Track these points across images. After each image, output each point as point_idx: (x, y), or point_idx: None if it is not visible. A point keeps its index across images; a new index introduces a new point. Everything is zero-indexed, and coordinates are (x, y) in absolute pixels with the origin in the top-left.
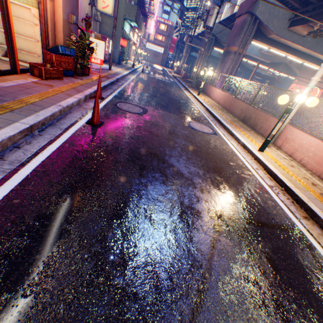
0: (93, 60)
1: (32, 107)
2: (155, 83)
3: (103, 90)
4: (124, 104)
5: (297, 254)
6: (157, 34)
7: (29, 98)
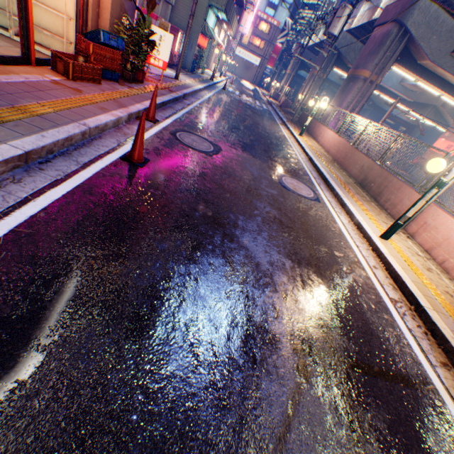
0: (153, 61)
1: (37, 121)
2: (239, 108)
3: (160, 108)
4: (187, 135)
5: (428, 437)
6: (254, 35)
7: (37, 105)
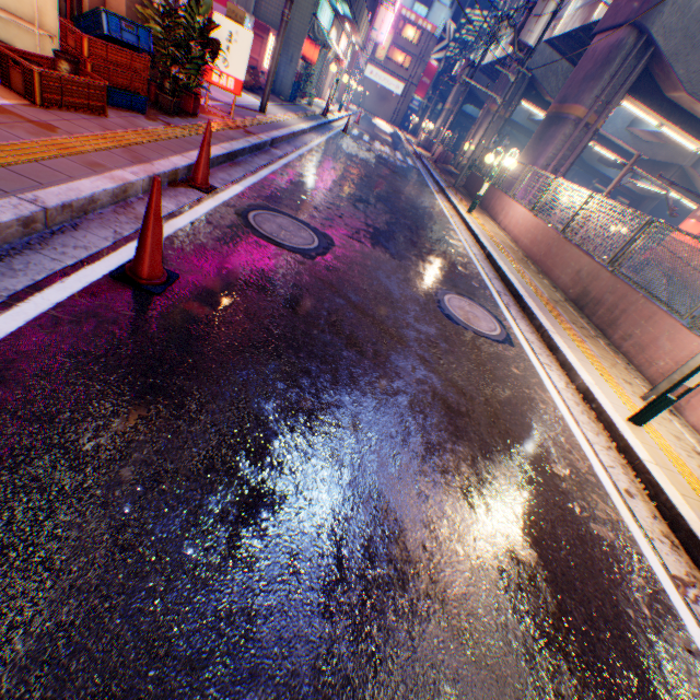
0: (216, 78)
1: None
2: (369, 164)
3: (224, 163)
4: (270, 216)
5: None
6: (394, 47)
7: None
